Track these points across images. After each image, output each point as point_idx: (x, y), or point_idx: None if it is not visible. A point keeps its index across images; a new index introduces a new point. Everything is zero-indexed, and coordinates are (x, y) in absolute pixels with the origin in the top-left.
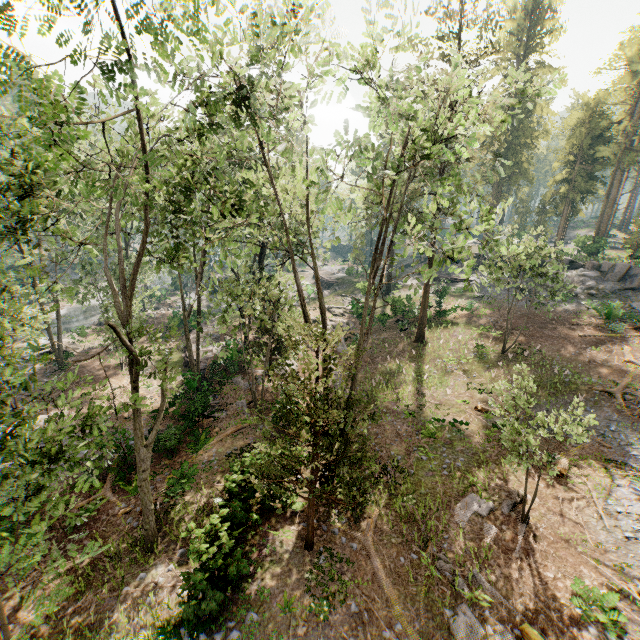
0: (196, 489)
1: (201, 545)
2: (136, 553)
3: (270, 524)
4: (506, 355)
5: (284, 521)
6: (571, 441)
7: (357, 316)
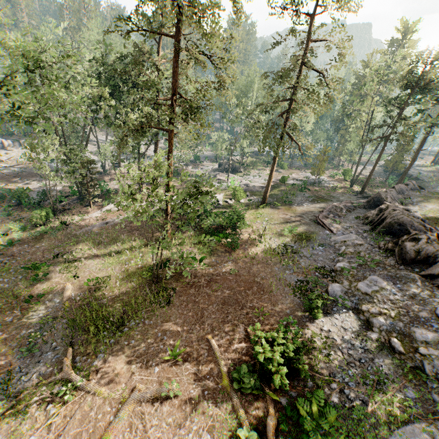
0: None
1: None
2: None
3: None
4: (152, 286)
5: None
6: None
7: None
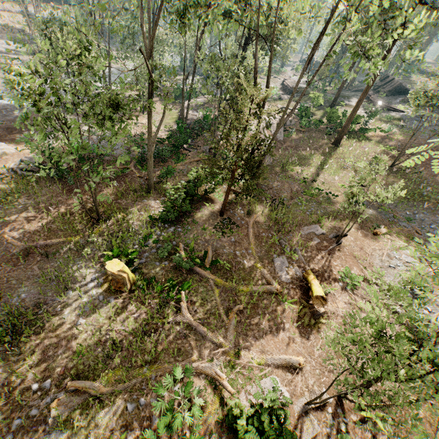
0: (173, 177)
1: (171, 191)
2: (143, 193)
3: (205, 202)
4: (392, 169)
5: (212, 203)
6: (382, 200)
7: (299, 117)
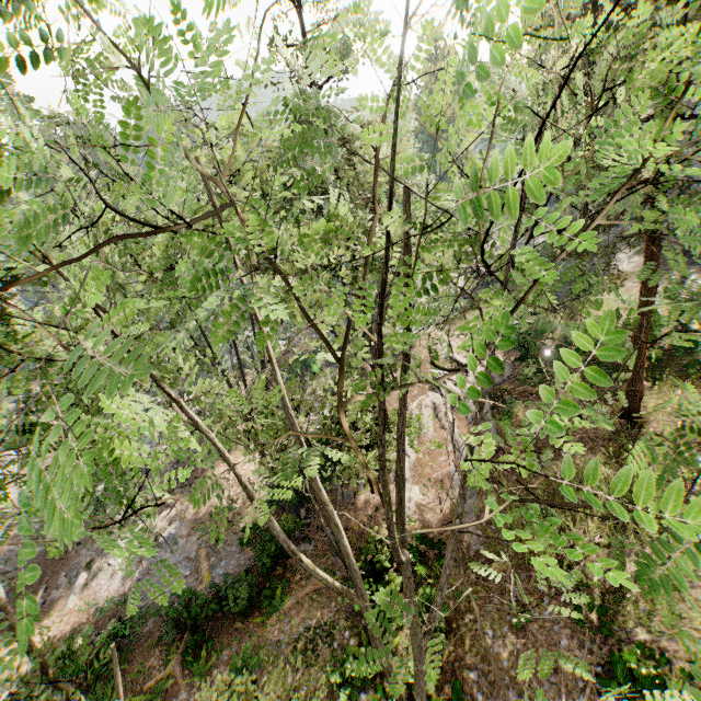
0: None
1: None
2: None
3: None
4: None
5: None
6: None
7: (516, 357)
